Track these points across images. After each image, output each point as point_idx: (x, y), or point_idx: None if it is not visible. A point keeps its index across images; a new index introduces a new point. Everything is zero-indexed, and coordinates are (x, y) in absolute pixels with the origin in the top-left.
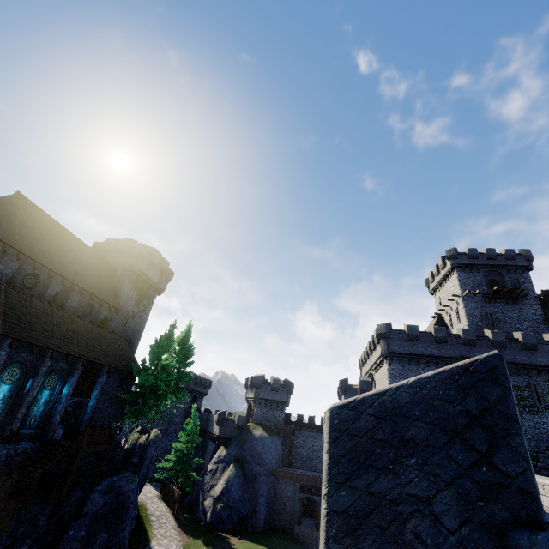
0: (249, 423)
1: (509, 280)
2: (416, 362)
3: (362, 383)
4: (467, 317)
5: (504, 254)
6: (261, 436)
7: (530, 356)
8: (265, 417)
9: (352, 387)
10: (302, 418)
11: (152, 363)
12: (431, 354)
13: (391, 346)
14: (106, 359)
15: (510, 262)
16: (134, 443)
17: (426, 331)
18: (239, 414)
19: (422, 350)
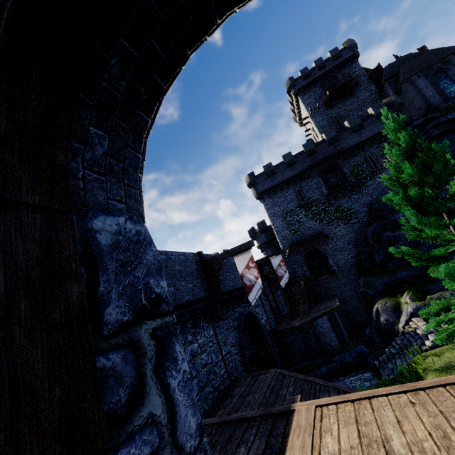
0: None
1: (342, 77)
2: (280, 190)
3: (259, 225)
4: (319, 131)
5: (330, 56)
6: None
7: (360, 135)
8: None
9: (256, 231)
10: None
11: None
12: (287, 178)
13: (258, 188)
14: None
15: (338, 60)
16: None
17: (279, 162)
18: None
19: (280, 179)
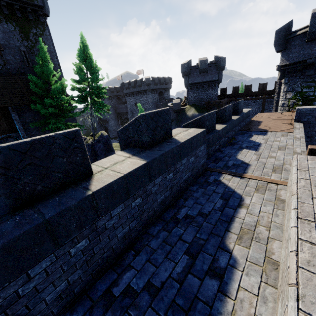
0: (185, 106)
1: None
2: None
3: (315, 19)
4: None
5: None
6: (192, 115)
7: None
8: (198, 98)
9: (295, 34)
10: (237, 89)
11: (39, 92)
12: None
13: None
14: (3, 102)
15: None
16: (85, 144)
17: None
18: (174, 102)
19: None
